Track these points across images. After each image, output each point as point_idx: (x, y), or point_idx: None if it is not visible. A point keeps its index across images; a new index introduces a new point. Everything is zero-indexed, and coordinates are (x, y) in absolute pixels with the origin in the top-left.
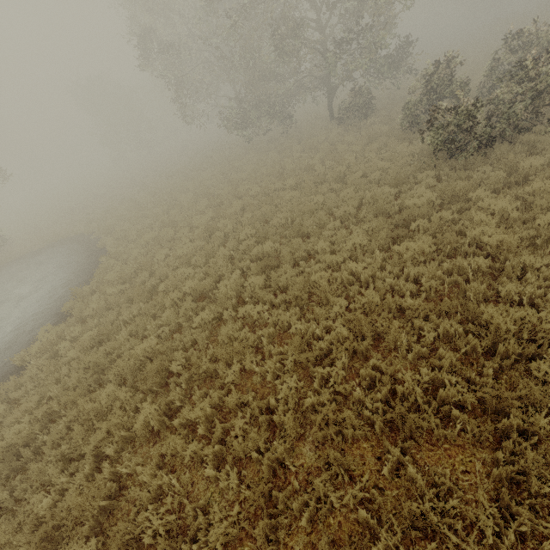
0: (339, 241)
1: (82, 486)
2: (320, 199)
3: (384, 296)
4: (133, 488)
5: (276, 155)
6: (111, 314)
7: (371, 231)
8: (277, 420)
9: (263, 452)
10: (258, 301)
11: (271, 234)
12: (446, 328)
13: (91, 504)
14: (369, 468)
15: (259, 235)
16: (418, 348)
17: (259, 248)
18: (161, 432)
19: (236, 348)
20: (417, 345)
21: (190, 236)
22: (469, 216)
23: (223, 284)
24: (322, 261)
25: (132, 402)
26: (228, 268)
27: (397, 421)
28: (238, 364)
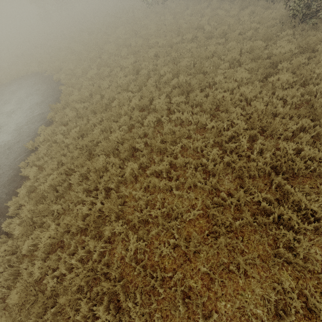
0: (229, 77)
1: (104, 201)
2: (212, 49)
3: (266, 106)
4: (131, 201)
5: (171, 17)
6: (84, 120)
7: (250, 70)
8: (209, 169)
9: (203, 183)
10: (179, 112)
11: (181, 72)
12: (302, 124)
13: (112, 208)
14: (261, 188)
15: (174, 72)
16: (286, 134)
17: (175, 80)
18: (138, 178)
19: (177, 135)
20: (286, 132)
21: (122, 73)
22: (316, 61)
23: (157, 101)
24: (219, 89)
25: (118, 164)
26: (156, 93)
27: (279, 166)
28: (180, 143)
